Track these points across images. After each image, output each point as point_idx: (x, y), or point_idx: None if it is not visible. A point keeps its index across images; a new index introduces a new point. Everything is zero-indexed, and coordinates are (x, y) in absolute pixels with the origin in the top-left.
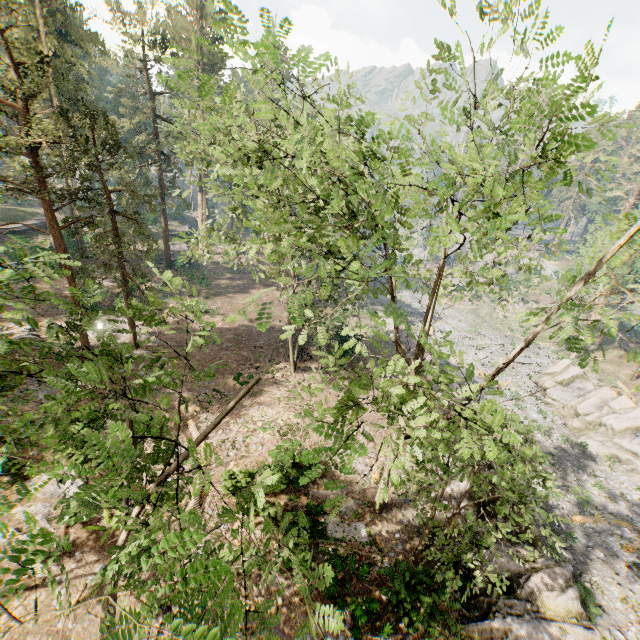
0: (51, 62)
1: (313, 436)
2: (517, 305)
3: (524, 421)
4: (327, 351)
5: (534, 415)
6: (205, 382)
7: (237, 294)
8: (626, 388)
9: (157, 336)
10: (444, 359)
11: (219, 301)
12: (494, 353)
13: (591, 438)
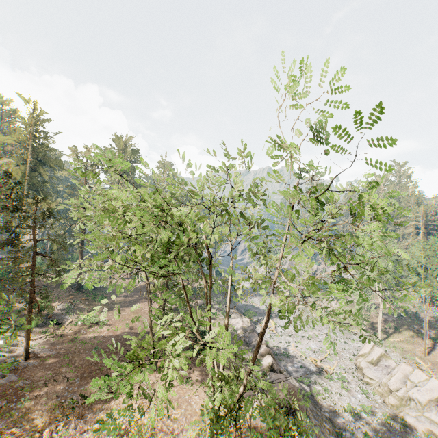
0: (29, 174)
1: (158, 435)
2: (332, 302)
3: (351, 402)
4: (186, 349)
5: (358, 395)
6: (75, 387)
7: (126, 307)
8: (424, 363)
9: (49, 347)
10: (284, 349)
11: (110, 314)
12: (321, 341)
13: (407, 414)
